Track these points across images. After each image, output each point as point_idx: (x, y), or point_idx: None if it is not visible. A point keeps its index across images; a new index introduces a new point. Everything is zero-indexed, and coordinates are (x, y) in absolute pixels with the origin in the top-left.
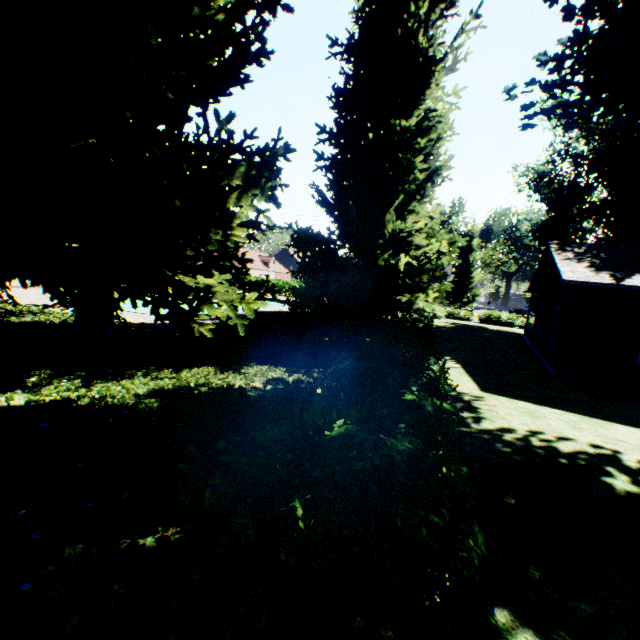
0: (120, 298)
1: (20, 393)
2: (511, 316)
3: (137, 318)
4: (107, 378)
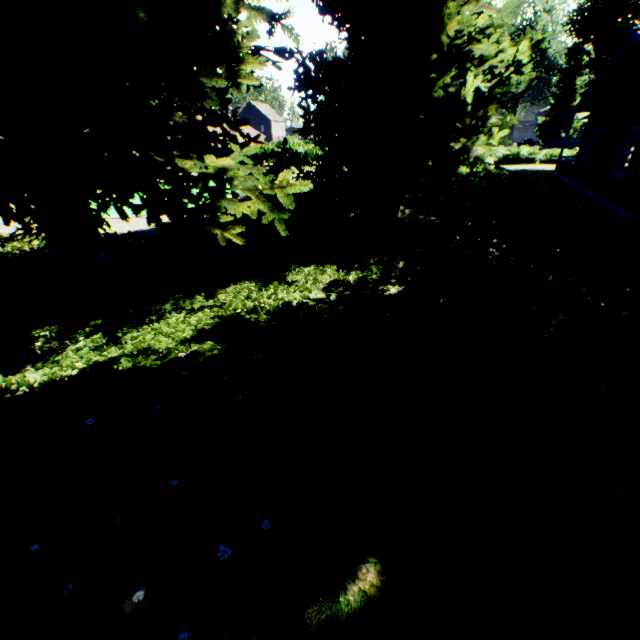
0: (99, 209)
1: (32, 371)
2: (532, 150)
3: (120, 226)
4: (132, 323)
